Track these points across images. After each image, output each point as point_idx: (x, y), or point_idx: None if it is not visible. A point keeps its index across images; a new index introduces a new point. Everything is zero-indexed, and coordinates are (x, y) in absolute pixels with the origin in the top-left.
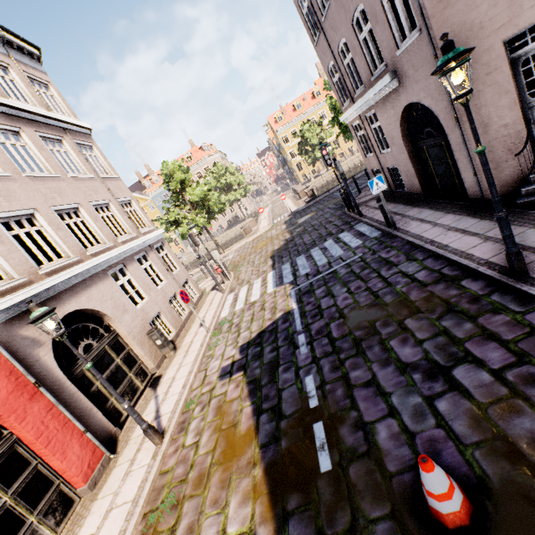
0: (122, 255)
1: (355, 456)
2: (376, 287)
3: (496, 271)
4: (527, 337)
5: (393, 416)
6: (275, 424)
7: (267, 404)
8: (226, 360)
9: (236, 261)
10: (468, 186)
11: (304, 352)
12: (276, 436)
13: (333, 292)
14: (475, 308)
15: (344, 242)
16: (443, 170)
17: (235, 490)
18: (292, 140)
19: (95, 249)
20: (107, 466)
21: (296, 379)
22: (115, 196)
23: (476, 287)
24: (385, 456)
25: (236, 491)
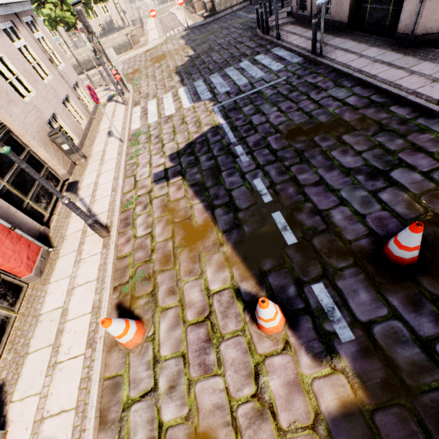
0: None
1: (317, 233)
2: (308, 108)
3: (423, 100)
4: None
5: (344, 205)
6: (232, 215)
7: (219, 201)
8: (156, 168)
9: (129, 73)
10: (404, 17)
11: (246, 160)
12: (236, 224)
13: (264, 111)
14: (404, 128)
15: (263, 64)
16: None
17: (208, 263)
18: None
19: None
20: (48, 258)
21: (243, 181)
22: None
23: (404, 113)
24: (343, 231)
25: (210, 263)
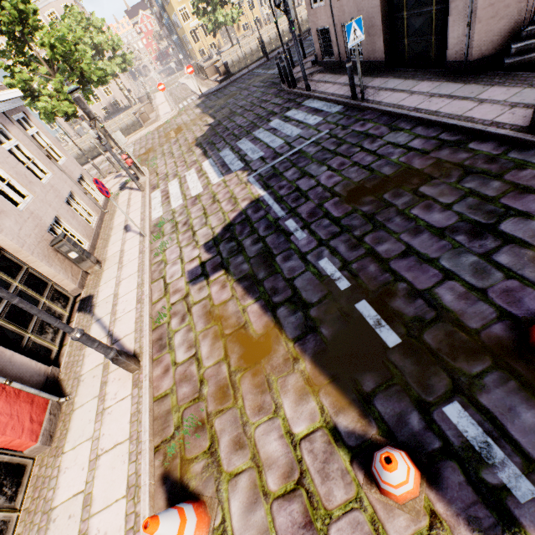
0: None
1: (425, 324)
2: (366, 161)
3: (508, 129)
4: None
5: (451, 279)
6: (302, 314)
7: (280, 297)
8: (189, 263)
9: (142, 154)
10: (452, 45)
11: (303, 237)
12: (310, 326)
13: (311, 173)
14: (496, 167)
15: (298, 120)
16: (421, 24)
17: (282, 390)
18: None
19: None
20: (59, 413)
21: (306, 265)
22: None
23: (488, 148)
24: (462, 316)
25: (285, 391)
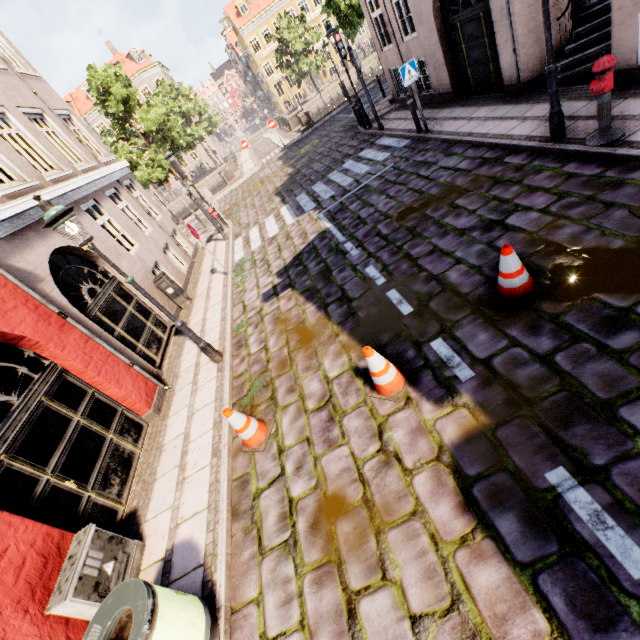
0: (90, 187)
1: (433, 296)
2: (418, 186)
3: (537, 141)
4: (565, 181)
5: (460, 263)
6: (346, 307)
7: (332, 298)
8: (264, 288)
9: (226, 210)
10: (505, 70)
11: (356, 254)
12: (351, 313)
13: (371, 203)
14: (519, 175)
15: (368, 158)
16: (478, 54)
17: (324, 355)
18: (264, 47)
19: (54, 174)
20: (164, 397)
21: (355, 273)
22: (48, 105)
23: (519, 160)
24: (459, 287)
25: (327, 355)
